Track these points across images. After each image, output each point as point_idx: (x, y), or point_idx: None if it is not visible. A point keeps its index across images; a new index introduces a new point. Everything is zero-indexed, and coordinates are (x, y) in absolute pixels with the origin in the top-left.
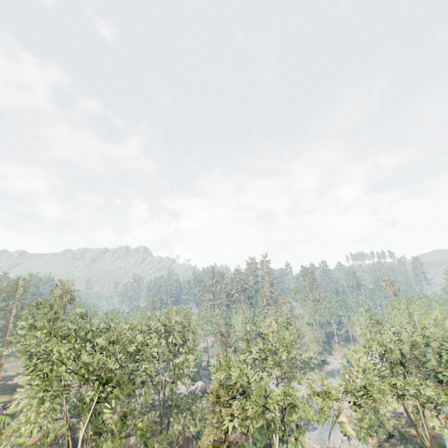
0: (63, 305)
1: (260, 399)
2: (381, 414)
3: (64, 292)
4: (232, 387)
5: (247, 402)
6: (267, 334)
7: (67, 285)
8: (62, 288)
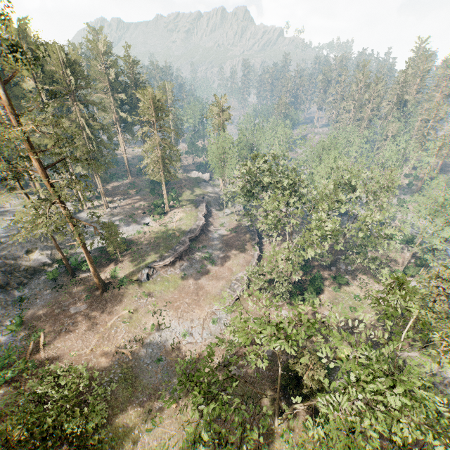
0: (221, 123)
1: None
2: None
3: (220, 110)
4: None
5: None
6: None
7: (222, 102)
8: (219, 105)
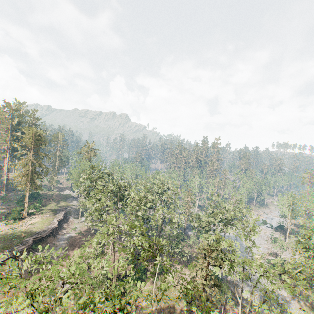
0: (89, 157)
1: (240, 263)
2: (284, 260)
3: (89, 150)
4: (217, 247)
5: (235, 266)
6: (223, 203)
7: (91, 145)
8: (88, 147)
